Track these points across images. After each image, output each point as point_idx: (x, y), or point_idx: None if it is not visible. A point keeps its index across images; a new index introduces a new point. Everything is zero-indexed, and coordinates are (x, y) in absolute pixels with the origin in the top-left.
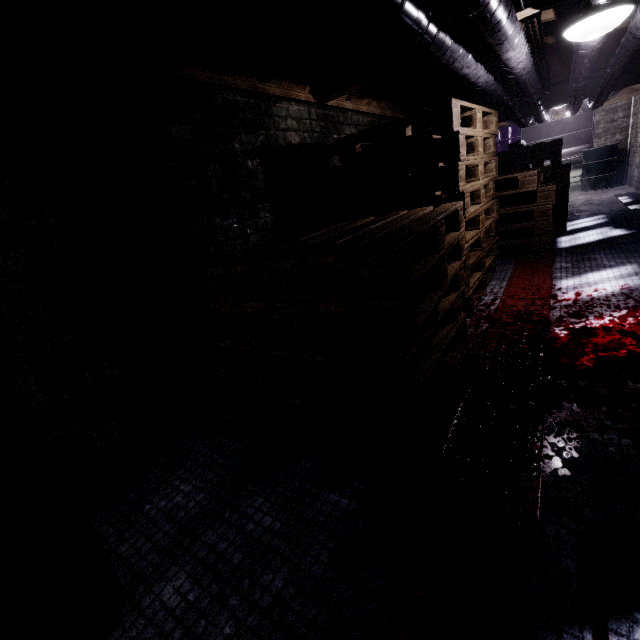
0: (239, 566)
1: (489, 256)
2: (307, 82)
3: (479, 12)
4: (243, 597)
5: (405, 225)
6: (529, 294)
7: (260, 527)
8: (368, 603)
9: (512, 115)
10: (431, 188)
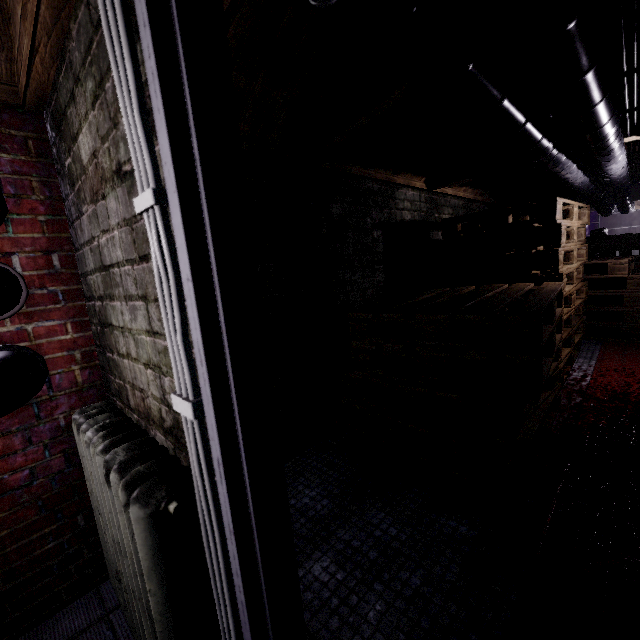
0: (376, 561)
1: (575, 334)
2: (424, 175)
3: (598, 145)
4: (386, 585)
5: (518, 297)
6: (623, 376)
7: (387, 535)
8: (505, 611)
9: (597, 206)
10: (528, 267)
